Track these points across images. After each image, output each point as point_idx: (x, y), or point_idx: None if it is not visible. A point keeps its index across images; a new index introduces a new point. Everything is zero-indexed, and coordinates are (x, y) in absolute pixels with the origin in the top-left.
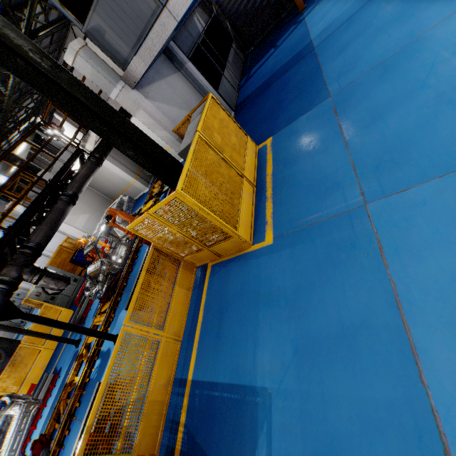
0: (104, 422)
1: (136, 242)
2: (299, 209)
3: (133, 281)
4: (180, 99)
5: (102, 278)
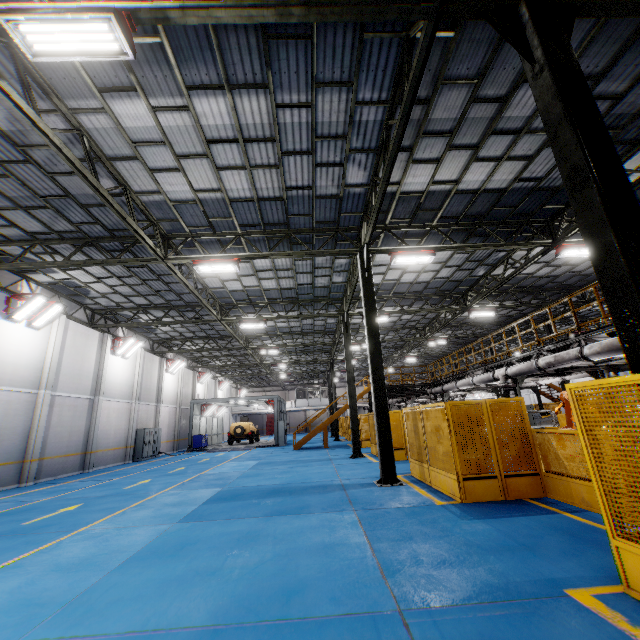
0: (548, 441)
1: None
2: (541, 628)
3: None
4: None
5: None
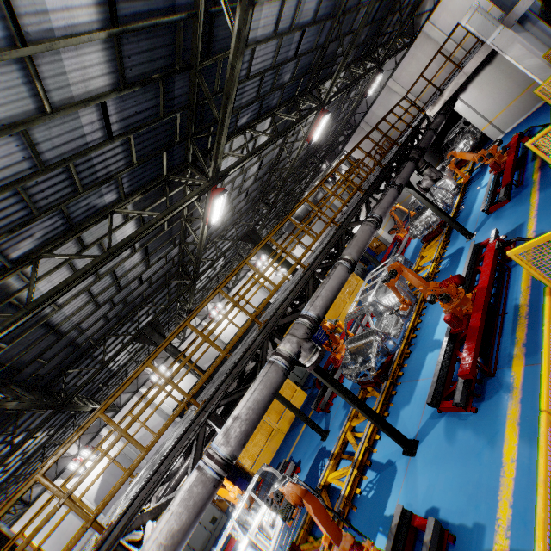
0: None
1: (456, 200)
2: None
3: (467, 215)
4: (535, 47)
5: None
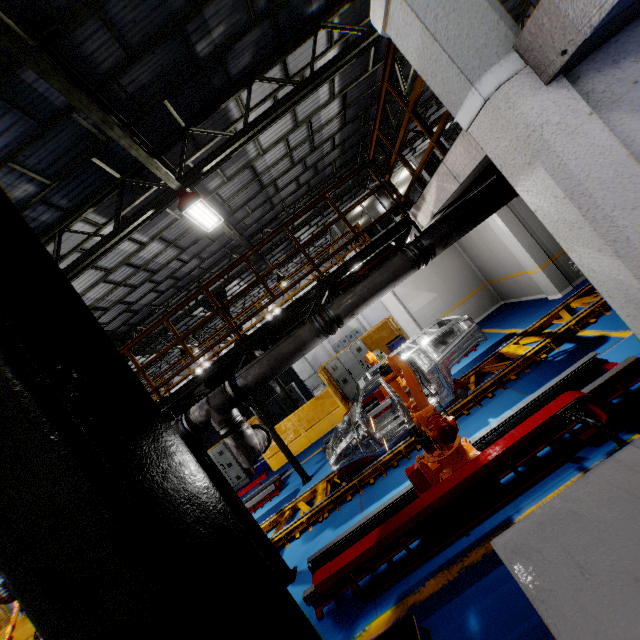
0: None
1: None
2: None
3: (376, 497)
4: None
5: (340, 451)
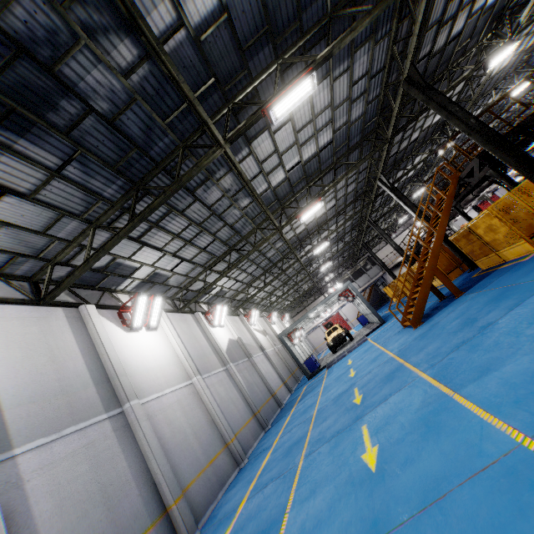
0: None
1: None
2: None
3: None
4: None
5: None
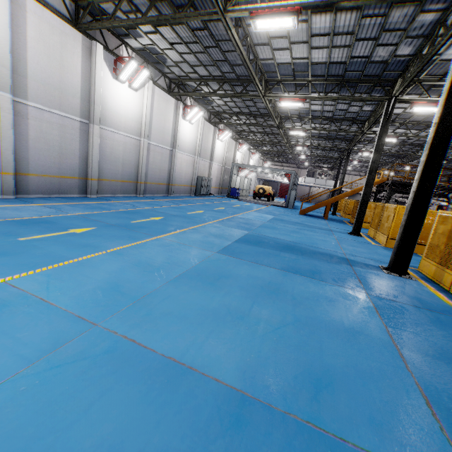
0: None
1: None
2: None
3: None
4: None
5: None
